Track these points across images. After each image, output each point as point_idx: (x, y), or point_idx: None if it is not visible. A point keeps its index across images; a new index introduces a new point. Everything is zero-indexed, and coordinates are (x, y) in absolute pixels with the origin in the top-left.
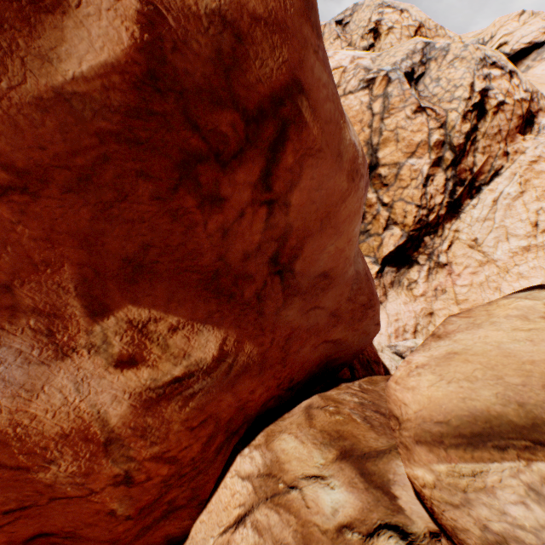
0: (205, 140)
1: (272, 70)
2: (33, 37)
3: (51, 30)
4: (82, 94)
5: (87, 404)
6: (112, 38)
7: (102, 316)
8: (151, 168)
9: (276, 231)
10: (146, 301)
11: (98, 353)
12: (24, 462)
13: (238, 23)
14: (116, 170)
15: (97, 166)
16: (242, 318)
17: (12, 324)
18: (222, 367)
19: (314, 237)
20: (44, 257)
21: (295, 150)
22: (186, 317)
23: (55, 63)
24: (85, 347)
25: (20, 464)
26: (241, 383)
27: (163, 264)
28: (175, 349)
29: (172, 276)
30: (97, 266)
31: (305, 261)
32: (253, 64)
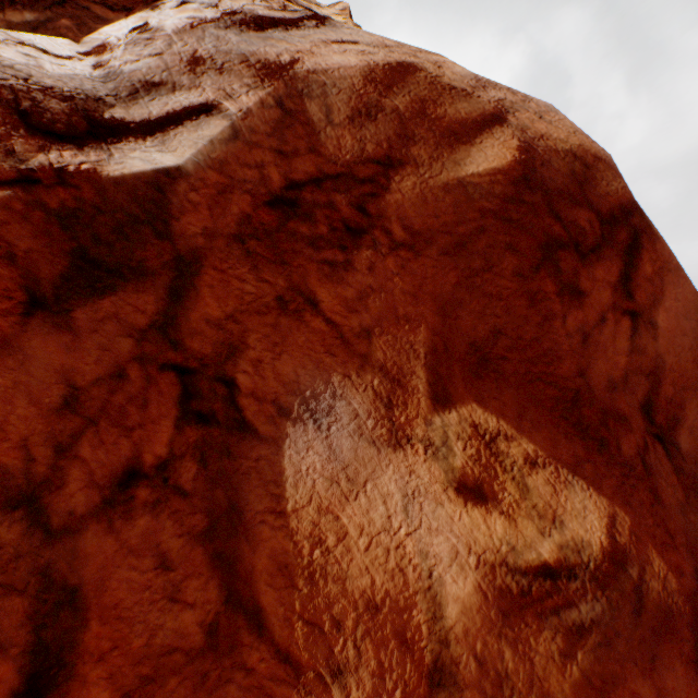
0: (565, 229)
1: (616, 189)
2: (452, 153)
3: (462, 152)
4: (474, 184)
5: (414, 545)
6: (500, 157)
7: (442, 406)
8: (517, 243)
9: (643, 359)
10: (492, 405)
11: (435, 458)
12: (297, 646)
13: (583, 159)
14: (487, 241)
15: (473, 236)
16: (627, 489)
17: (358, 375)
18: (621, 584)
19: (696, 392)
20: (406, 312)
21: (651, 260)
22: (543, 449)
23: (461, 166)
24: (420, 442)
25: (289, 647)
26: (665, 666)
27: (510, 363)
28: (538, 499)
29: (519, 383)
30: (446, 340)
31: (692, 435)
32: (599, 183)
